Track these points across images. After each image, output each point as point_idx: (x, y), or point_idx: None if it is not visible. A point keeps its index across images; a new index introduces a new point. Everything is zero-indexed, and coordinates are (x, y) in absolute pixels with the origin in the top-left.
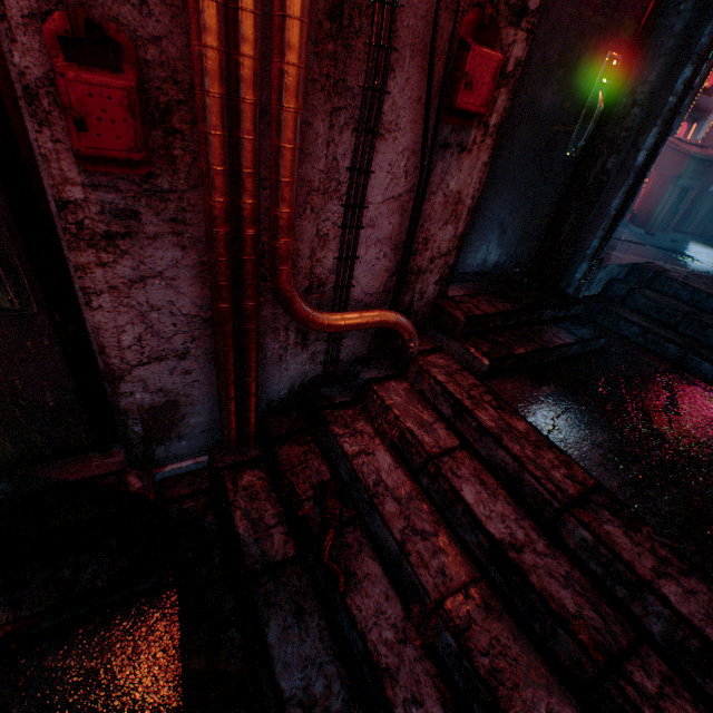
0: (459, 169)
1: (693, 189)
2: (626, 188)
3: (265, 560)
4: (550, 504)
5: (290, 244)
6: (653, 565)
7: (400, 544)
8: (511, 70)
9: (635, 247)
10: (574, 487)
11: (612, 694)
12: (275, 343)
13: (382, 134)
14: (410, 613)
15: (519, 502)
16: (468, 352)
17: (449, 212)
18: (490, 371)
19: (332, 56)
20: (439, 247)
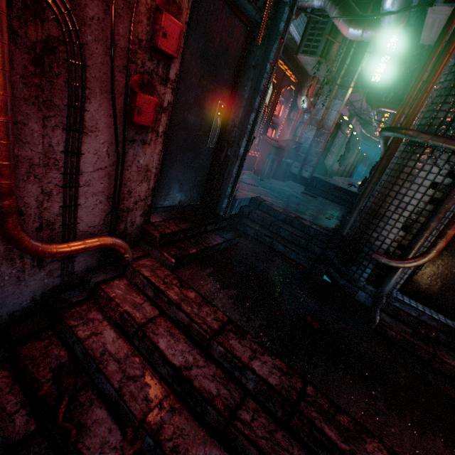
0: (145, 153)
1: (276, 160)
2: (238, 164)
3: (6, 444)
4: (205, 337)
5: (13, 203)
6: (250, 354)
7: (118, 390)
8: (167, 106)
9: (254, 188)
10: (217, 324)
11: (232, 430)
12: (12, 269)
13: (87, 132)
14: (127, 434)
15: (192, 340)
16: (164, 255)
17: (143, 176)
18: (177, 265)
19: (39, 86)
20: (140, 195)
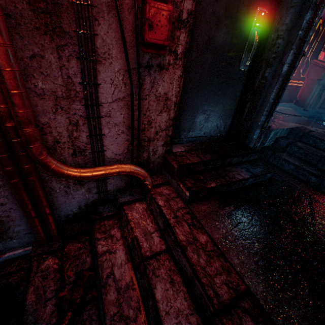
0: (162, 80)
1: None
2: (278, 86)
3: None
4: (209, 307)
5: (31, 131)
6: None
7: None
8: (186, 18)
9: (295, 118)
10: (228, 293)
11: None
12: (60, 184)
13: (100, 60)
14: None
15: (193, 299)
16: (179, 186)
17: (162, 105)
18: (191, 198)
19: (46, 11)
20: (160, 126)
